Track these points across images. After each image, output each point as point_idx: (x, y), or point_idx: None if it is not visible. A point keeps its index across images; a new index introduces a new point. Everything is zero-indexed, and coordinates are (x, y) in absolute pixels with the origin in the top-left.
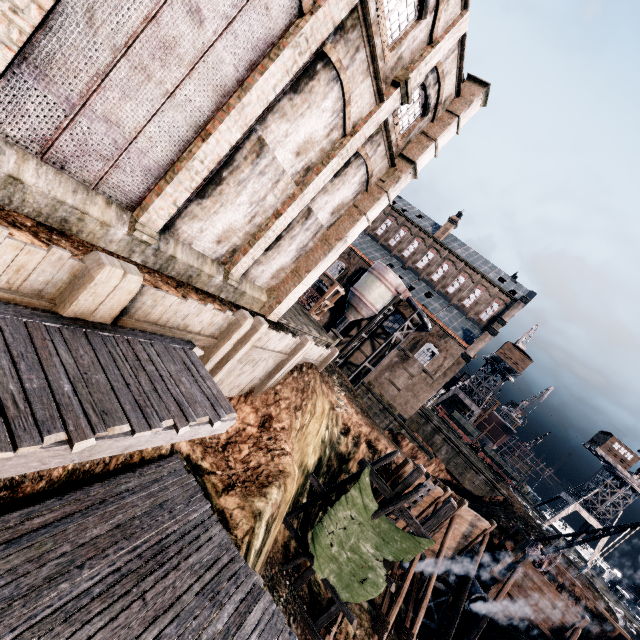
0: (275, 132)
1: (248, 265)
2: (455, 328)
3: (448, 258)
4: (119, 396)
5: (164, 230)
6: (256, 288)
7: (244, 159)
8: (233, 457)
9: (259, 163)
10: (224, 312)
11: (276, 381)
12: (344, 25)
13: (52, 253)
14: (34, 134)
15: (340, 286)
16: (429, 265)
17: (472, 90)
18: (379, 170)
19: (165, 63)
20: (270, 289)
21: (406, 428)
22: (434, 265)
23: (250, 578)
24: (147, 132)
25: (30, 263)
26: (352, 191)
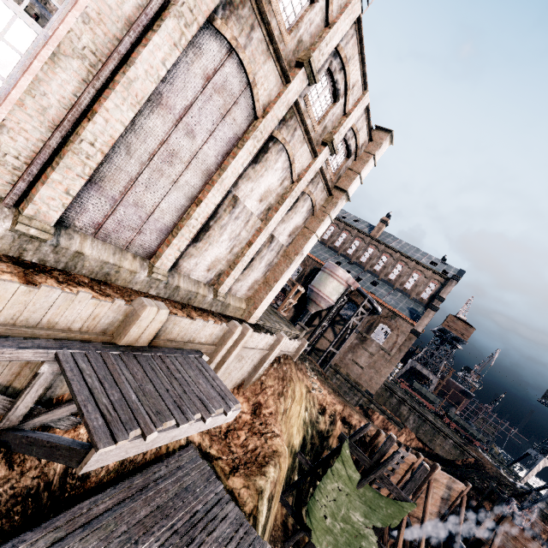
0: (244, 190)
1: (231, 283)
2: (401, 308)
3: (385, 251)
4: (164, 399)
5: (171, 268)
6: (237, 299)
7: (224, 211)
8: (233, 443)
9: (234, 212)
10: (220, 324)
11: (261, 373)
12: (285, 118)
13: (115, 303)
14: (91, 222)
15: (300, 286)
16: (370, 258)
17: (380, 136)
18: (320, 200)
19: (172, 164)
20: (247, 298)
21: (374, 402)
22: (375, 258)
23: (263, 547)
24: (160, 207)
25: (101, 312)
26: (302, 217)
